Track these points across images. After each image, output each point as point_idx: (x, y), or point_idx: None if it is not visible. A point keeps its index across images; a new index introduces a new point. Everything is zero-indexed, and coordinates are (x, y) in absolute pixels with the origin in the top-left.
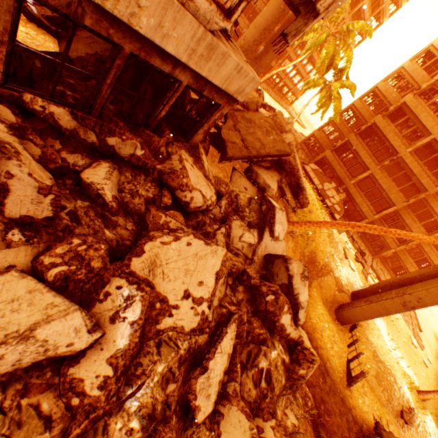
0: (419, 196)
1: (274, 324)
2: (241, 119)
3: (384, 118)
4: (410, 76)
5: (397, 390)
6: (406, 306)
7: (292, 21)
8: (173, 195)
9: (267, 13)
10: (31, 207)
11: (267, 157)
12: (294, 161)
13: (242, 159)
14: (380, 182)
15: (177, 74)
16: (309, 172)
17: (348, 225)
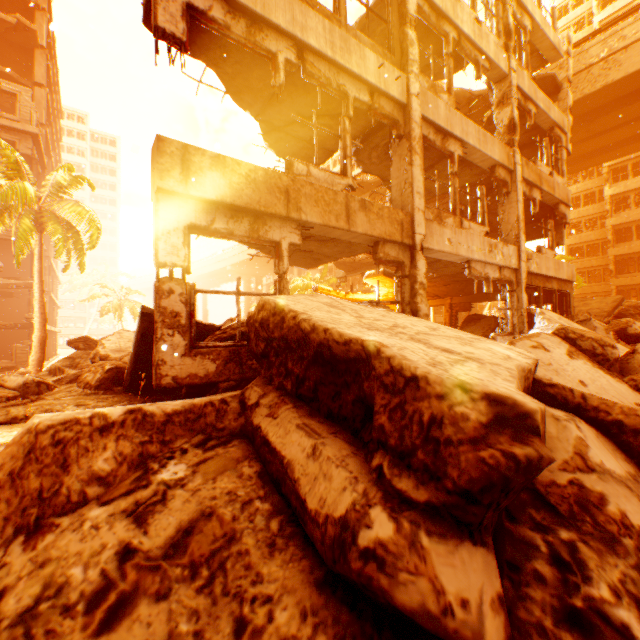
0: None
1: None
2: None
3: (616, 246)
4: (581, 217)
5: None
6: None
7: None
8: (626, 336)
9: None
10: None
11: (612, 310)
12: (629, 302)
13: None
14: None
15: (552, 286)
16: None
17: None
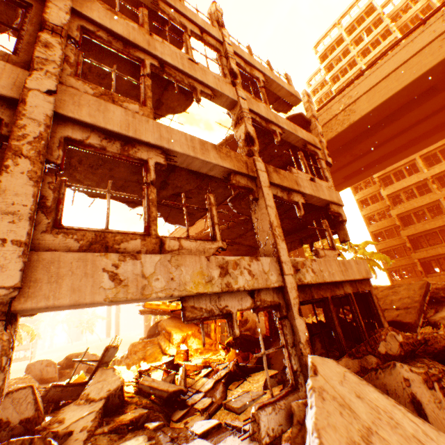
0: None
1: None
2: None
3: (405, 228)
4: (373, 211)
5: None
6: None
7: None
8: None
9: None
10: (441, 414)
11: (423, 298)
12: (435, 284)
13: (419, 316)
14: None
15: (345, 290)
16: None
17: None
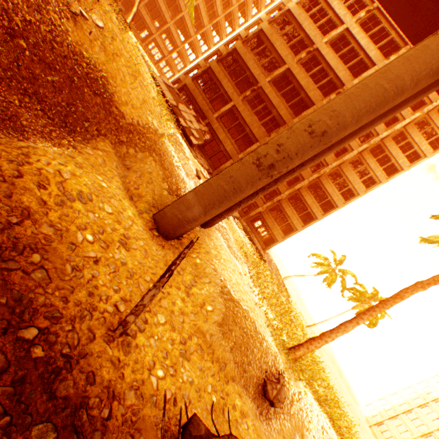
0: (279, 130)
1: None
2: None
3: (245, 46)
4: None
5: (259, 344)
6: (263, 167)
7: None
8: None
9: None
10: None
11: None
12: None
13: None
14: (244, 115)
15: None
16: (160, 82)
17: None
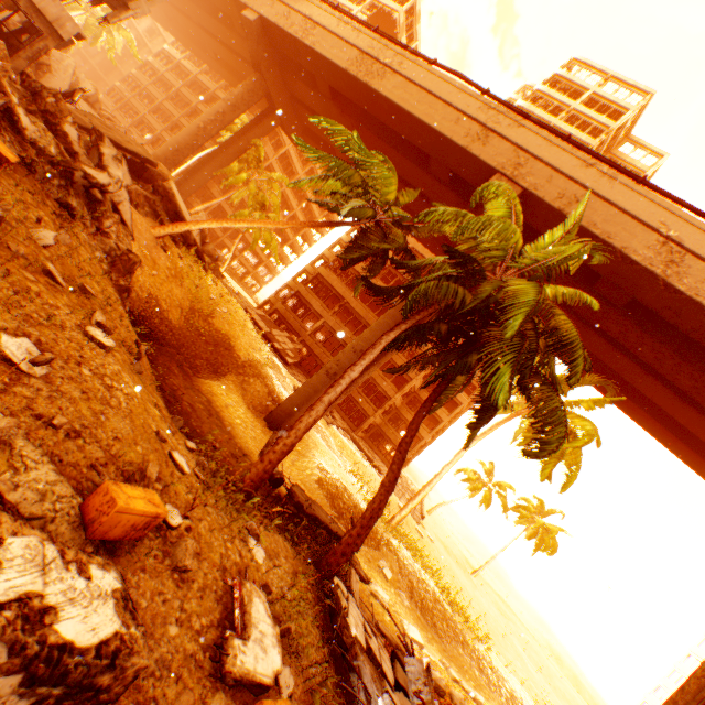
0: None
1: (58, 131)
2: (99, 123)
3: (328, 269)
4: None
5: (348, 497)
6: (330, 375)
7: (212, 157)
8: None
9: (179, 137)
10: None
11: (125, 151)
12: (169, 186)
13: (89, 133)
14: (335, 328)
15: None
16: (254, 314)
17: (213, 220)
